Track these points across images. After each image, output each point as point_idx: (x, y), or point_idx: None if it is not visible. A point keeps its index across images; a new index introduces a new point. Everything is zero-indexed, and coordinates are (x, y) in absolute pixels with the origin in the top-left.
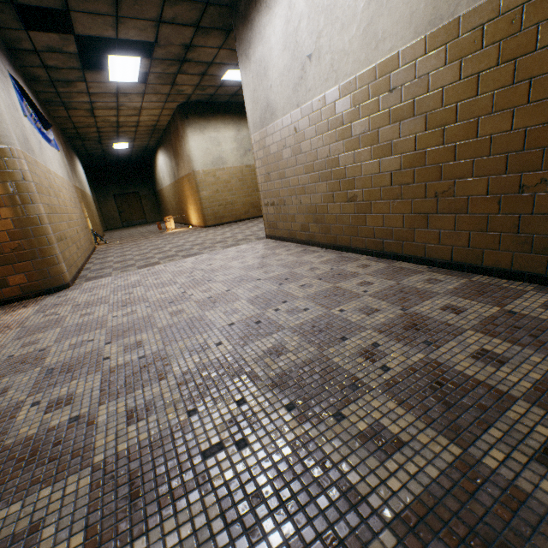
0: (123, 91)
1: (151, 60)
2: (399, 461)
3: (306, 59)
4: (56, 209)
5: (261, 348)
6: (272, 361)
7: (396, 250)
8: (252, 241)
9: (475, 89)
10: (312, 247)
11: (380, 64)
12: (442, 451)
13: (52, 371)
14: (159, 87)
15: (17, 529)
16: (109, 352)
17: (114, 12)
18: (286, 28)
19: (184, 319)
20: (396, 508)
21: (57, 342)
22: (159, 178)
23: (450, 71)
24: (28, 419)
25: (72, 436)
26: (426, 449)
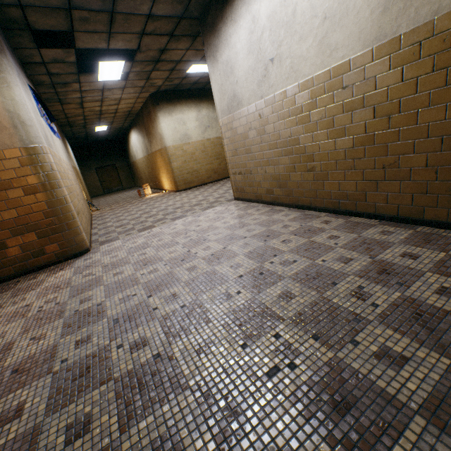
0: (108, 87)
1: (132, 62)
2: (409, 370)
3: (269, 62)
4: (71, 189)
5: (273, 294)
6: (287, 304)
7: (351, 208)
8: (223, 202)
9: (415, 89)
10: (276, 206)
11: (334, 68)
12: (436, 362)
13: (117, 320)
14: (136, 82)
15: (160, 433)
16: (154, 303)
17: (108, 30)
18: (250, 37)
19: (200, 274)
20: (417, 401)
21: (108, 298)
22: (132, 152)
23: (394, 75)
24: (121, 358)
25: (162, 368)
26: (425, 361)
